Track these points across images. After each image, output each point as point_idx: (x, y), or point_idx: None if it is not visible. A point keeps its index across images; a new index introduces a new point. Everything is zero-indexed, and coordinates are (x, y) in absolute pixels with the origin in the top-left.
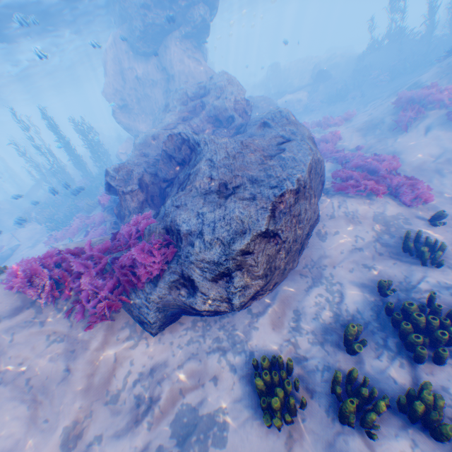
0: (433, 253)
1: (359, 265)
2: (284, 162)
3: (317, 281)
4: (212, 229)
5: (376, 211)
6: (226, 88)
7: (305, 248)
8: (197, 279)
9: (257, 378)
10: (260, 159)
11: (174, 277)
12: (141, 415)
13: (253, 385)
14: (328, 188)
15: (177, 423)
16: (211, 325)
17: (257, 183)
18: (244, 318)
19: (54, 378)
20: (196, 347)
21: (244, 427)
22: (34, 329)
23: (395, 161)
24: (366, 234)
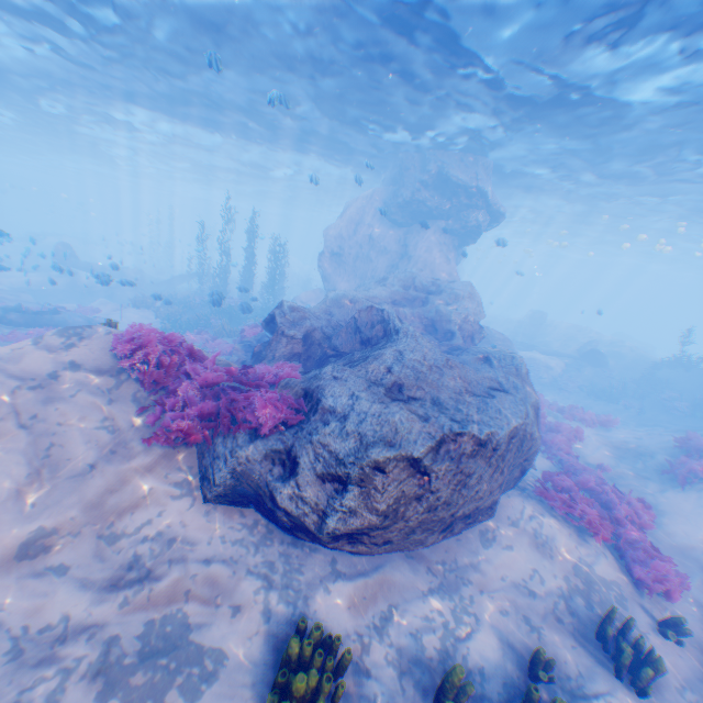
0: (639, 667)
1: (519, 612)
2: (484, 406)
3: (446, 592)
4: (358, 419)
5: (582, 556)
6: (462, 299)
7: (454, 539)
8: (304, 463)
9: (294, 636)
10: (457, 387)
11: (278, 447)
12: (125, 582)
13: (278, 655)
14: (527, 484)
15: (157, 626)
16: (275, 543)
17: (439, 407)
18: (321, 566)
19: (74, 464)
20: (241, 554)
21: (232, 698)
22: (99, 400)
23: (645, 512)
24: (550, 577)
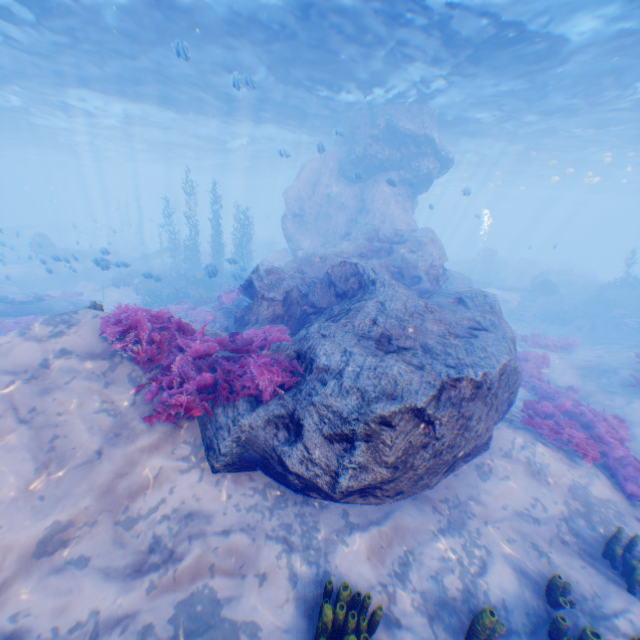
0: None
1: (527, 540)
2: (471, 347)
3: (455, 529)
4: (356, 376)
5: (575, 478)
6: (425, 245)
7: (453, 475)
8: (308, 425)
9: (327, 603)
10: (441, 331)
11: (280, 411)
12: (148, 566)
13: (310, 619)
14: (512, 415)
15: (187, 607)
16: (287, 504)
17: (429, 353)
18: (335, 520)
19: (80, 453)
20: (257, 520)
21: None
22: (95, 384)
23: (622, 428)
24: (550, 502)
